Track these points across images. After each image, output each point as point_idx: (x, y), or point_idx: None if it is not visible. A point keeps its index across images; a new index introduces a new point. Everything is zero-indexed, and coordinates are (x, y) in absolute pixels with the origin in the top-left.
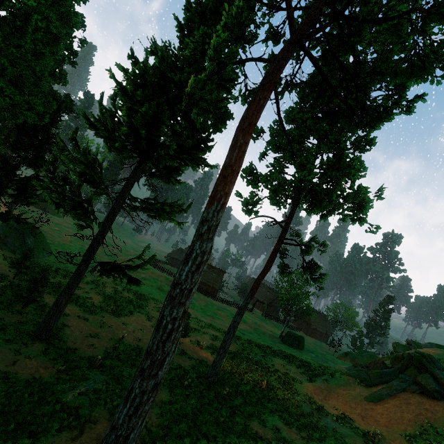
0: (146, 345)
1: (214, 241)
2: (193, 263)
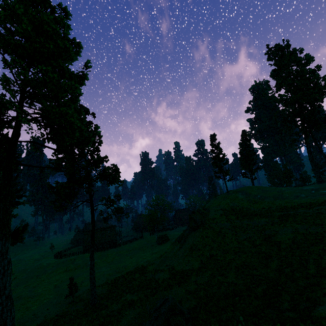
0: (50, 316)
1: (9, 257)
2: (0, 275)
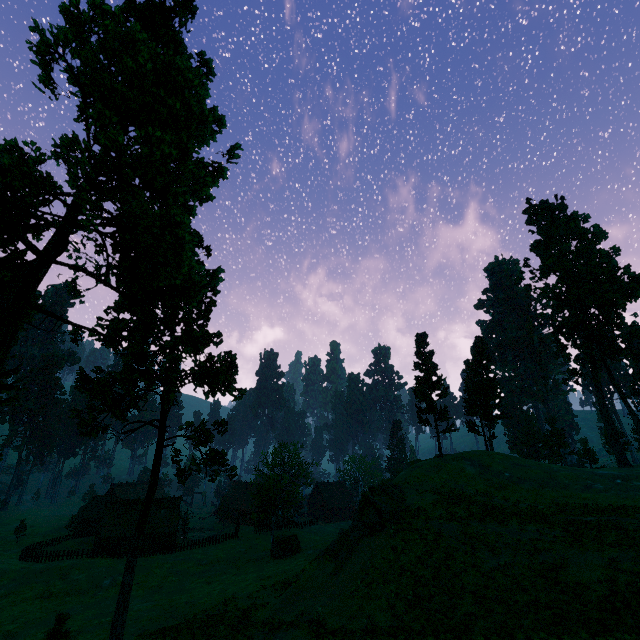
0: None
1: None
2: None
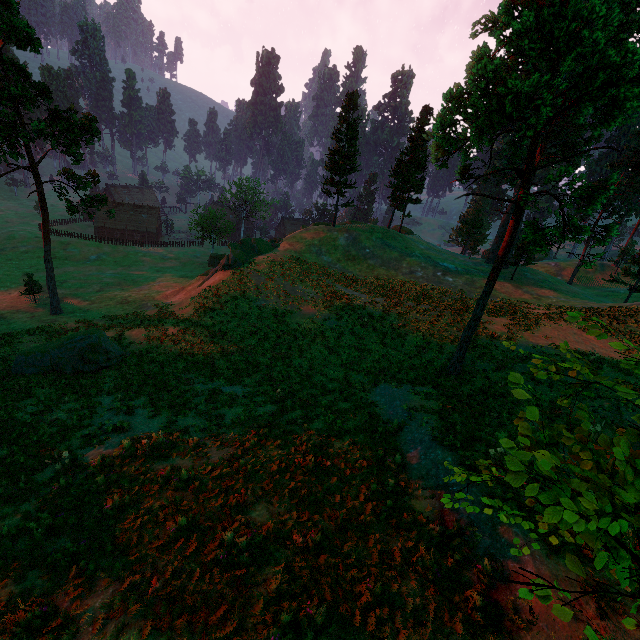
0: None
1: None
2: None
